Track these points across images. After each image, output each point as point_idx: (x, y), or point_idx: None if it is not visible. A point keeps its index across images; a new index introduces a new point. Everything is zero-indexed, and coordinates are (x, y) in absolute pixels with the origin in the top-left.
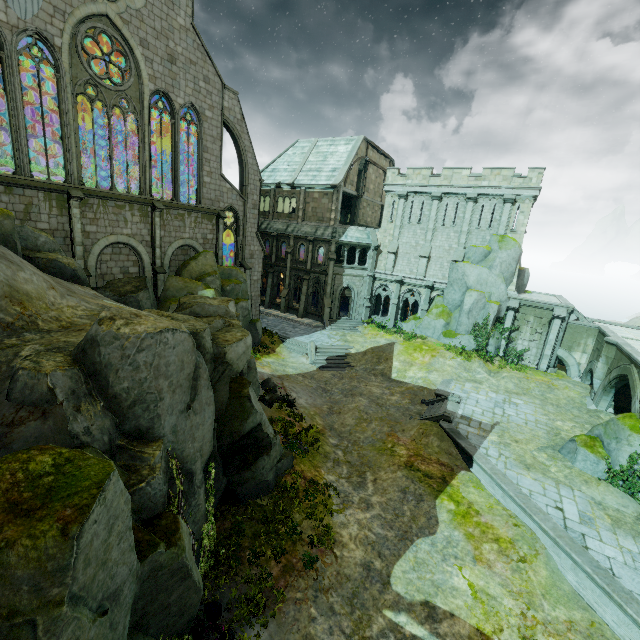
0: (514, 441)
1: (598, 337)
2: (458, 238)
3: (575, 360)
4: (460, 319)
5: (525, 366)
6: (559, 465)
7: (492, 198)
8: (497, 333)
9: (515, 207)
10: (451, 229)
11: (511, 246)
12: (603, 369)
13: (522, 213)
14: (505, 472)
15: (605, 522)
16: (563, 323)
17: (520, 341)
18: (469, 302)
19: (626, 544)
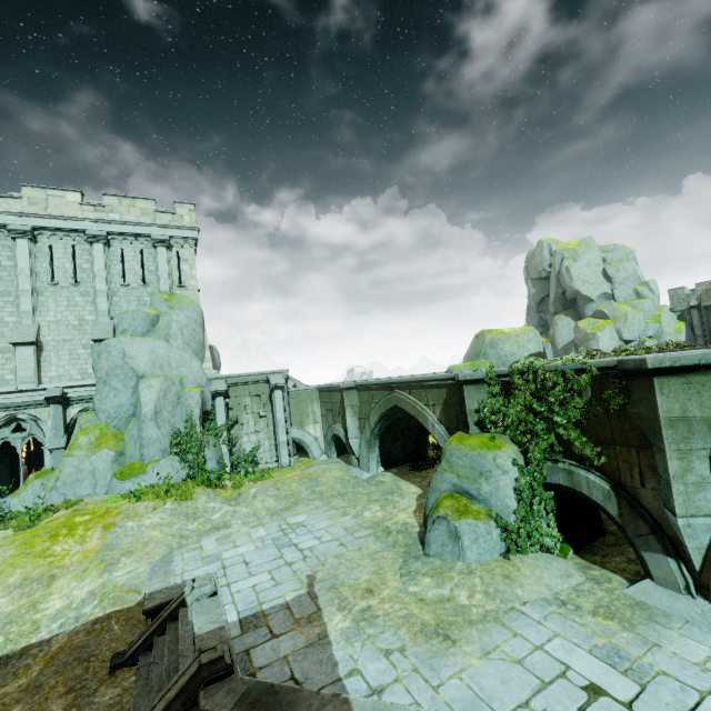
0: (368, 594)
1: (322, 397)
2: (93, 303)
3: (312, 435)
4: (144, 434)
5: (266, 470)
6: (460, 580)
7: (134, 240)
8: (212, 438)
9: (174, 253)
10: (74, 290)
11: (187, 304)
12: (354, 423)
13: (186, 261)
14: (449, 705)
15: (621, 634)
16: (285, 394)
17: (246, 438)
18: (151, 398)
19: (689, 650)
